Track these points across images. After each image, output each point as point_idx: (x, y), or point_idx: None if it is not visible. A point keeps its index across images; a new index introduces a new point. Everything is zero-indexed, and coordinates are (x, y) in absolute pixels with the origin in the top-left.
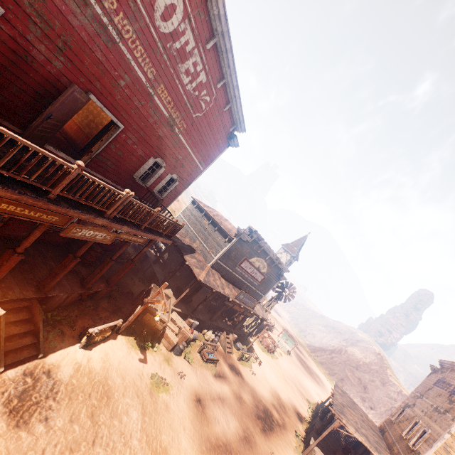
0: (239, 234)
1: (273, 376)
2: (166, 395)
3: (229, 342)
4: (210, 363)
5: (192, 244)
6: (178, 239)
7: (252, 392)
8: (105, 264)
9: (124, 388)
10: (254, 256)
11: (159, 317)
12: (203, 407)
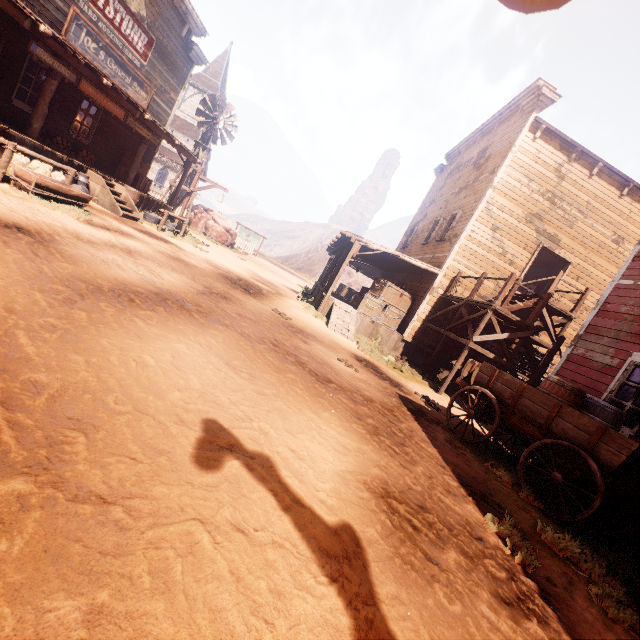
0: None
1: (242, 262)
2: None
3: (122, 200)
4: (64, 206)
5: None
6: None
7: (207, 262)
8: None
9: None
10: None
11: None
12: (43, 240)
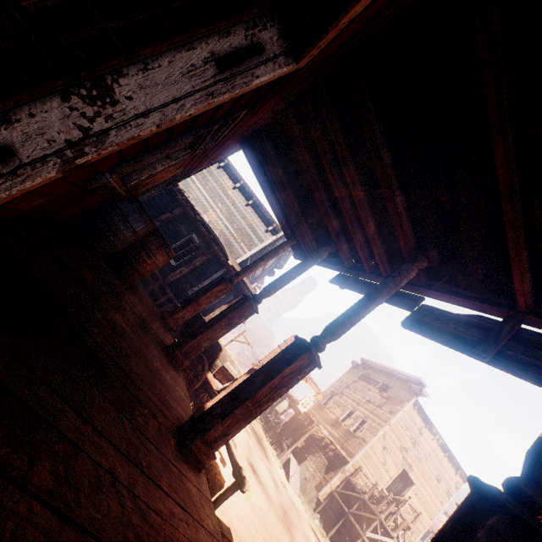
0: None
1: None
2: (252, 493)
3: None
4: None
5: (202, 214)
6: (192, 203)
7: None
8: (244, 316)
9: (250, 537)
10: None
11: (308, 407)
12: (257, 473)
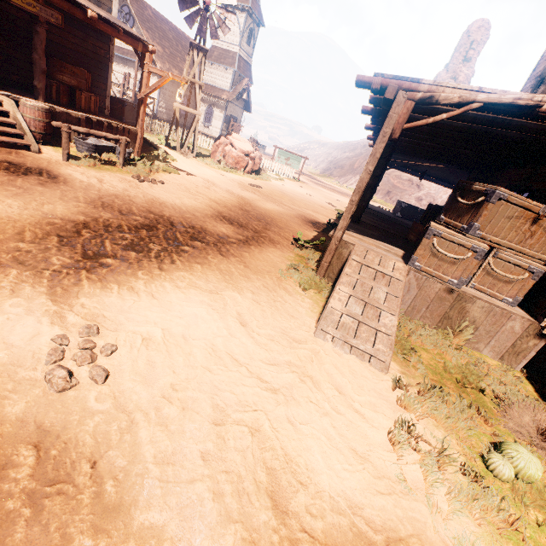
0: None
1: (245, 190)
2: None
3: (1, 120)
4: None
5: None
6: None
7: (96, 200)
8: None
9: None
10: None
11: None
12: None
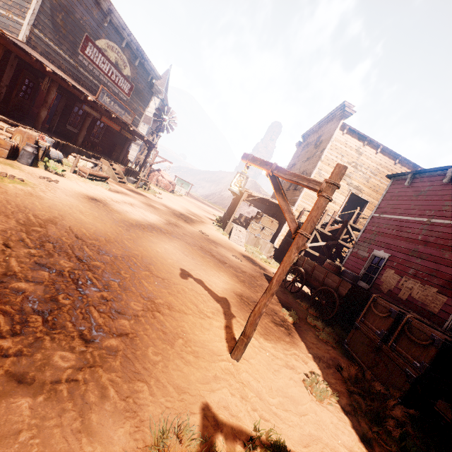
0: None
1: (180, 202)
2: (24, 187)
3: (117, 173)
4: (98, 182)
5: None
6: None
7: (163, 205)
8: None
9: None
10: (102, 35)
11: None
12: (105, 204)
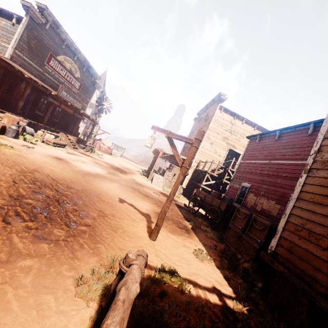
0: (26, 9)
1: (116, 161)
2: (14, 151)
3: (71, 142)
4: (59, 148)
5: None
6: None
7: (105, 162)
8: None
9: None
10: (61, 53)
11: None
12: (66, 161)
